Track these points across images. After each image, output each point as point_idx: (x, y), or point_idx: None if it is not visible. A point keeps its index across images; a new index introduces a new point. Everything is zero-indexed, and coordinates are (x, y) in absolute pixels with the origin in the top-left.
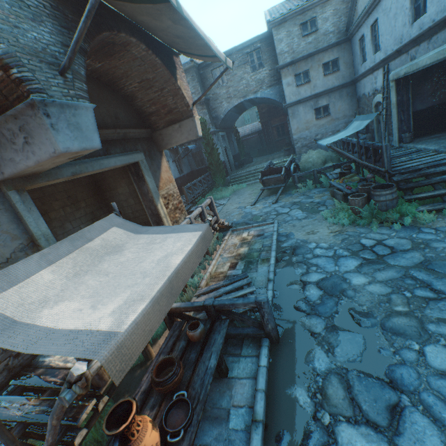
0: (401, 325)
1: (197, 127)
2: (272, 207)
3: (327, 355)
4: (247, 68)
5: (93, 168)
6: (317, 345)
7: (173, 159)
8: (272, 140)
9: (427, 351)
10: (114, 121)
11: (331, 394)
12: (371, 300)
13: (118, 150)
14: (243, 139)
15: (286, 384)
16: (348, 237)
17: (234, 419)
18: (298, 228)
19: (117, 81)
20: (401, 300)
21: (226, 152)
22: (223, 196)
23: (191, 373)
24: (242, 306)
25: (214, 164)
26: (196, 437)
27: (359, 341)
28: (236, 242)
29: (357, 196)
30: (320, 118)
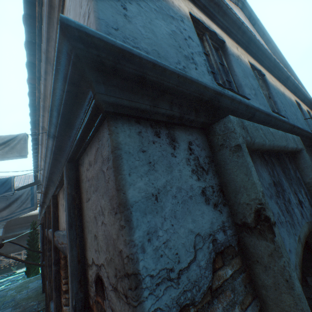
0: None
1: None
2: None
3: None
4: None
5: (19, 232)
6: None
7: None
8: None
9: None
10: (37, 219)
11: None
12: None
13: None
14: None
15: None
16: None
17: None
18: None
19: None
20: None
21: None
22: None
23: None
24: None
25: None
26: None
27: None
28: None
29: None
30: None
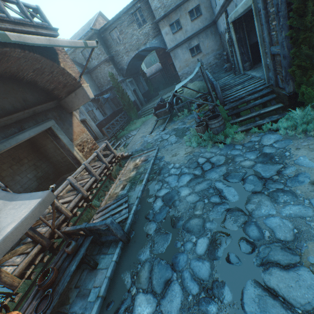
0: (193, 225)
1: (88, 93)
2: (160, 134)
3: (149, 249)
4: (134, 26)
5: (11, 144)
6: (146, 243)
7: (96, 107)
8: (171, 75)
9: (198, 242)
10: (23, 104)
11: (141, 275)
12: (185, 208)
13: (31, 124)
14: (150, 78)
15: (123, 271)
16: (192, 158)
17: (91, 295)
18: (169, 151)
19: (17, 75)
20: (200, 206)
21: (136, 93)
22: (135, 127)
23: (62, 275)
24: (100, 227)
25: (127, 104)
26: (71, 308)
27: (168, 238)
28: (131, 167)
29: (201, 124)
30: (195, 55)
